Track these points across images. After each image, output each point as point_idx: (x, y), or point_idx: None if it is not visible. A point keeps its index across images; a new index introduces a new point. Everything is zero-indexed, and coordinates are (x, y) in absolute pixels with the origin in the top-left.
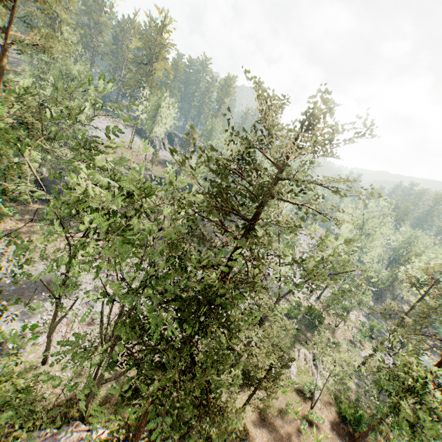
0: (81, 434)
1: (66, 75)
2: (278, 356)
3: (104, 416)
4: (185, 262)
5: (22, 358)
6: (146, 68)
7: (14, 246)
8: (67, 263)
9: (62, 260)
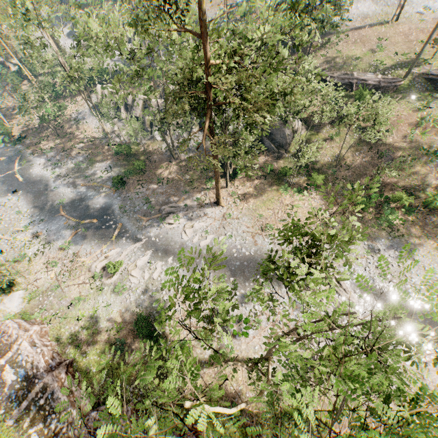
0: None
1: None
2: None
3: None
4: None
5: (237, 345)
6: None
7: (242, 211)
8: None
9: None
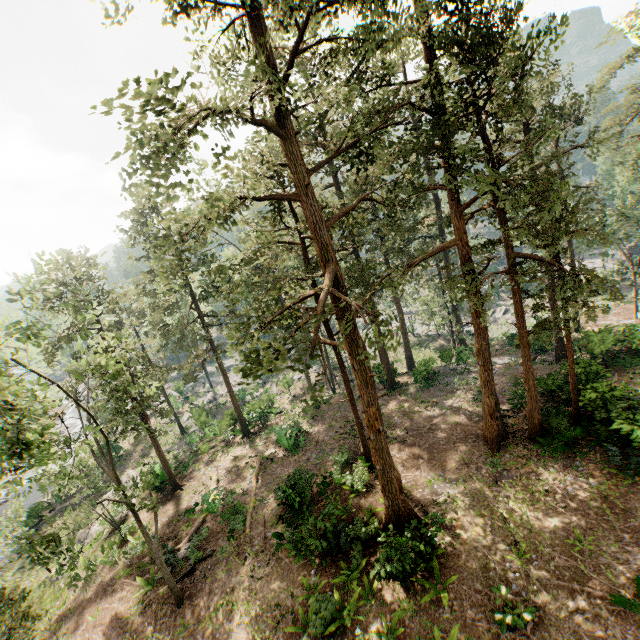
0: None
1: None
2: None
3: None
4: None
5: None
6: None
7: None
8: None
9: None
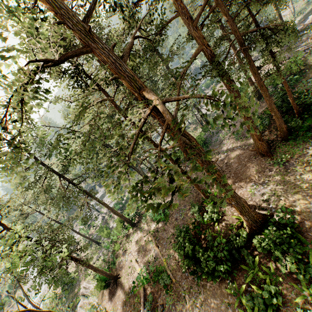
0: None
1: None
2: None
3: None
4: None
5: None
6: None
7: None
8: None
9: None
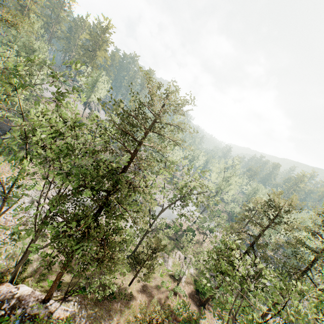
0: (10, 290)
1: (29, 47)
2: (156, 243)
3: (28, 285)
4: (98, 162)
5: None
6: (90, 53)
7: None
8: (21, 160)
9: (20, 154)
